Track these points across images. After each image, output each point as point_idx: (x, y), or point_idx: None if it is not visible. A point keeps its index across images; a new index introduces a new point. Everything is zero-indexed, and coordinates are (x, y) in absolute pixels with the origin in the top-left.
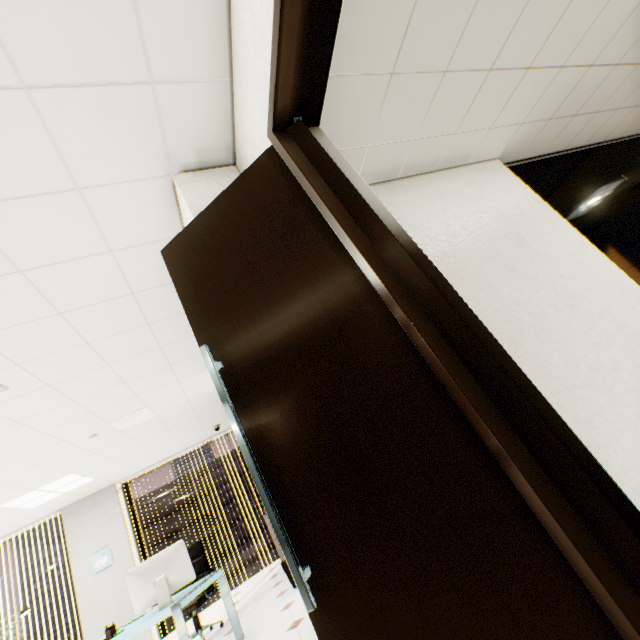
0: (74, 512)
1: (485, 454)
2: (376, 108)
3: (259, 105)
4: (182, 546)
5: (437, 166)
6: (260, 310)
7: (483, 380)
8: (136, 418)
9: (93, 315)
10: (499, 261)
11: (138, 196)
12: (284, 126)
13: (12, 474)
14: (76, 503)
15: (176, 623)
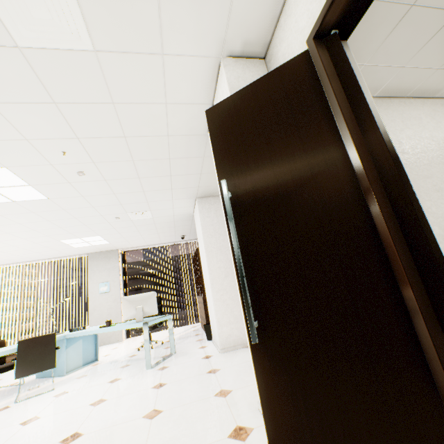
0: (94, 257)
1: (397, 296)
2: (385, 33)
3: (307, 14)
4: (154, 295)
5: (409, 93)
6: (266, 167)
7: (415, 252)
8: (142, 215)
9: (141, 143)
10: (431, 181)
11: (195, 68)
12: (322, 36)
13: (71, 225)
14: (96, 253)
15: (144, 332)
